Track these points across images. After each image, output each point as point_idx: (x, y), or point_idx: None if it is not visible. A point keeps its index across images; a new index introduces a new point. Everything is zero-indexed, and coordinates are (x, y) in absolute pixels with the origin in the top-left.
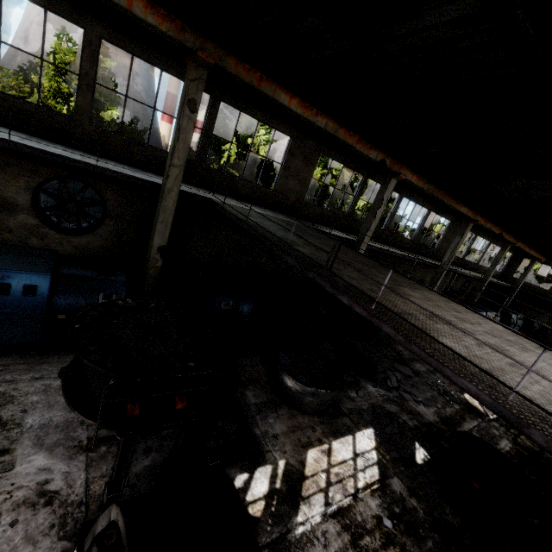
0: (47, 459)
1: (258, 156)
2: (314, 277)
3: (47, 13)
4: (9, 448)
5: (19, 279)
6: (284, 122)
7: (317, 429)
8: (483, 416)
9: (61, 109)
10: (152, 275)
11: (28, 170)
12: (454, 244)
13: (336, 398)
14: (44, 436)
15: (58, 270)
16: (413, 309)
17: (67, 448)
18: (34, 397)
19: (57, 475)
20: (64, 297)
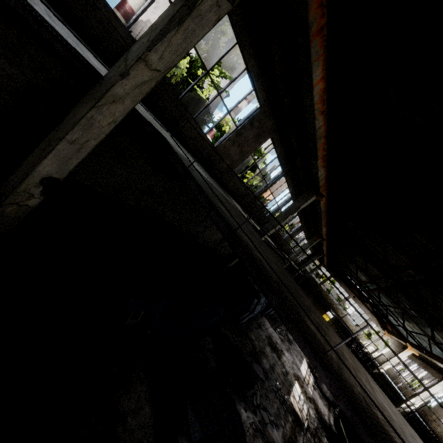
0: None
1: (202, 94)
2: None
3: None
4: None
5: None
6: (265, 88)
7: None
8: (303, 426)
9: None
10: (8, 214)
11: None
12: (303, 248)
13: None
14: None
15: None
16: None
17: None
18: None
19: None
20: None
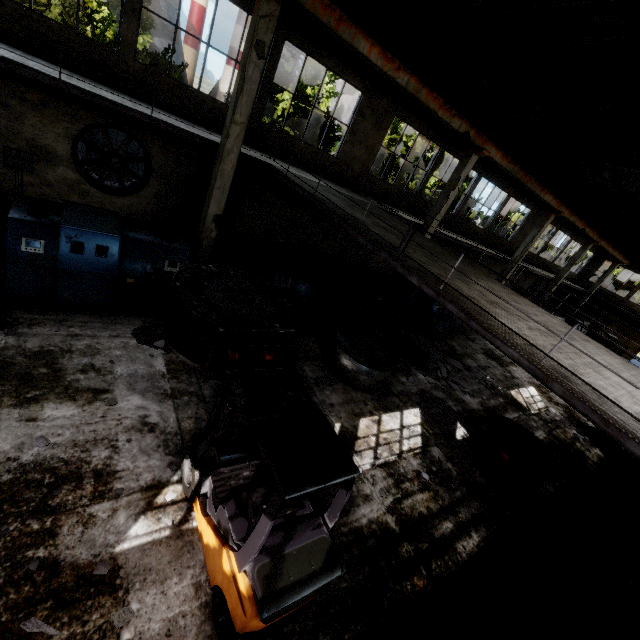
0: (142, 400)
1: (318, 112)
2: (386, 258)
3: None
4: (108, 388)
5: (91, 238)
6: (356, 73)
7: (369, 403)
8: (525, 410)
9: (85, 30)
10: (205, 246)
11: (66, 114)
12: (530, 237)
13: (388, 380)
14: (134, 383)
15: (124, 233)
16: (476, 294)
17: (156, 394)
18: (117, 351)
19: (153, 413)
20: (132, 260)
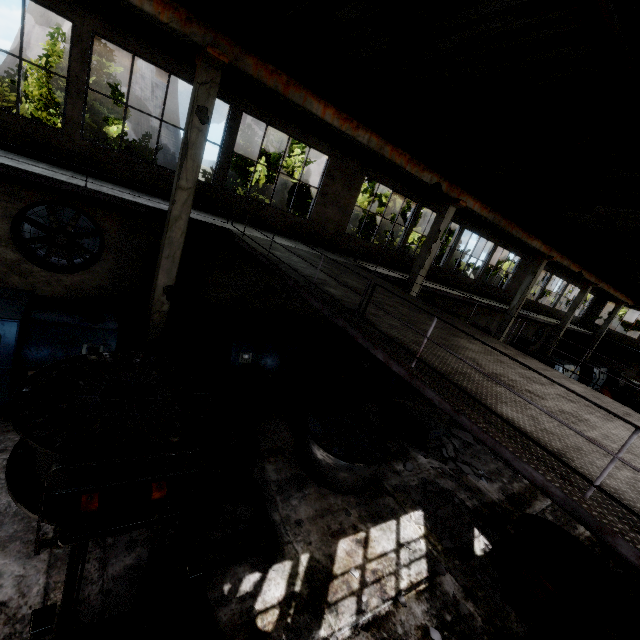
0: None
1: (292, 180)
2: (344, 325)
3: (52, 14)
4: None
5: None
6: (320, 139)
7: (353, 512)
8: None
9: (55, 122)
10: (157, 321)
11: (5, 193)
12: (525, 285)
13: (379, 472)
14: None
15: (30, 315)
16: (467, 366)
17: (26, 544)
18: None
19: (7, 580)
20: (36, 349)
